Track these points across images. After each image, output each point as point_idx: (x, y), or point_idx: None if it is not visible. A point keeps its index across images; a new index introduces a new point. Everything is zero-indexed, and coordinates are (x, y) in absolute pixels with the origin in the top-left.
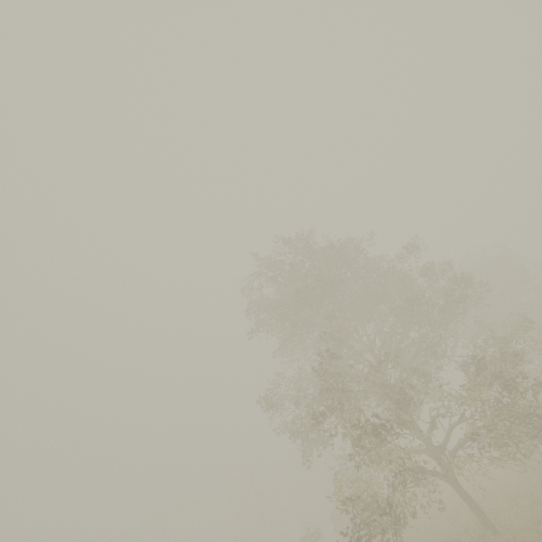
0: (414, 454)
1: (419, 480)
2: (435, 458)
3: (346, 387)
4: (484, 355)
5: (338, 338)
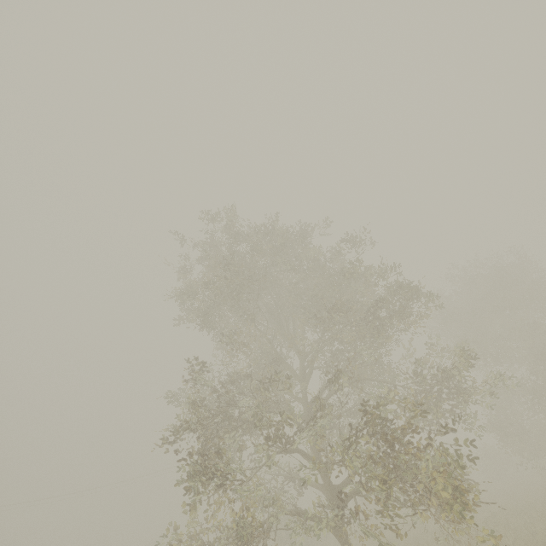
0: (278, 497)
1: (265, 533)
2: (328, 499)
3: (237, 400)
4: (424, 385)
5: (236, 341)
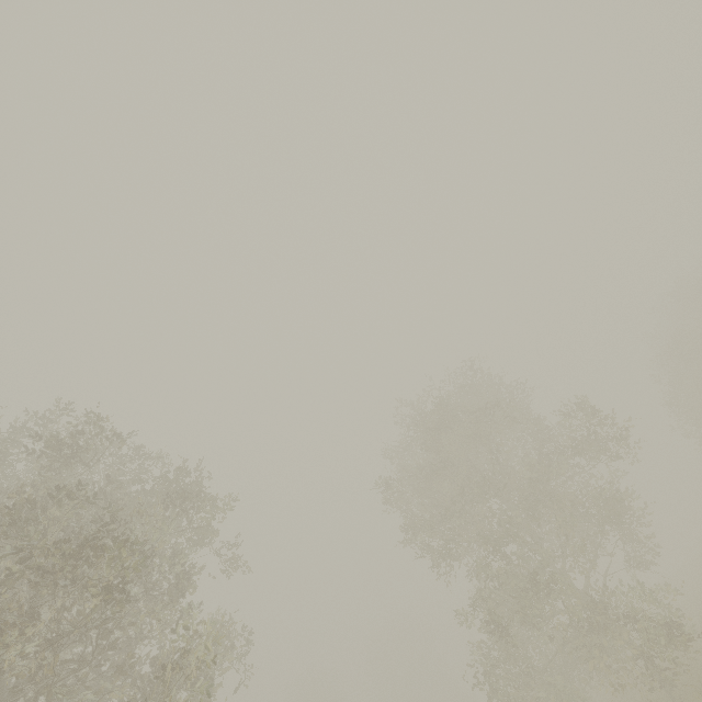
0: None
1: None
2: None
3: None
4: None
5: None
